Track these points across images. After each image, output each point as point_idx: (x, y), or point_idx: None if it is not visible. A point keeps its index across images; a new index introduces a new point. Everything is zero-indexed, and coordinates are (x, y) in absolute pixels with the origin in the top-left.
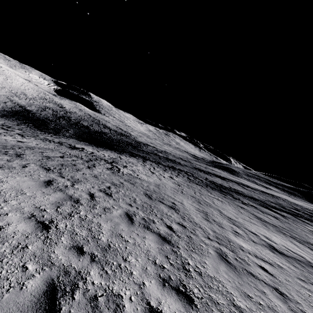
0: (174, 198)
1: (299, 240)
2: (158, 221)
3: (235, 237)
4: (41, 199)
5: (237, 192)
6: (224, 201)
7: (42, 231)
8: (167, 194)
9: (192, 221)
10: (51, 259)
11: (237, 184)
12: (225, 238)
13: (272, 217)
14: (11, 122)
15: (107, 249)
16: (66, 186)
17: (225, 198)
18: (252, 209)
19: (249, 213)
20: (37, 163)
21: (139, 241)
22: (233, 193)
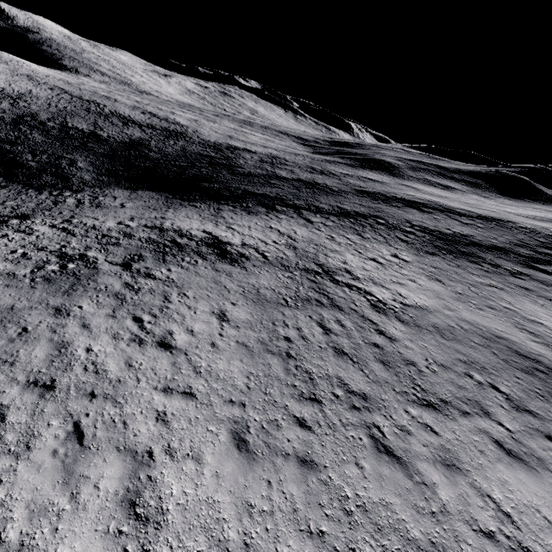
0: (512, 340)
1: None
2: None
3: None
4: None
5: (473, 243)
6: (501, 285)
7: None
8: (493, 332)
9: None
10: None
11: (444, 213)
12: None
13: None
14: None
15: None
16: (516, 440)
17: (490, 274)
18: (533, 285)
19: (546, 300)
20: (397, 397)
21: None
22: (475, 250)
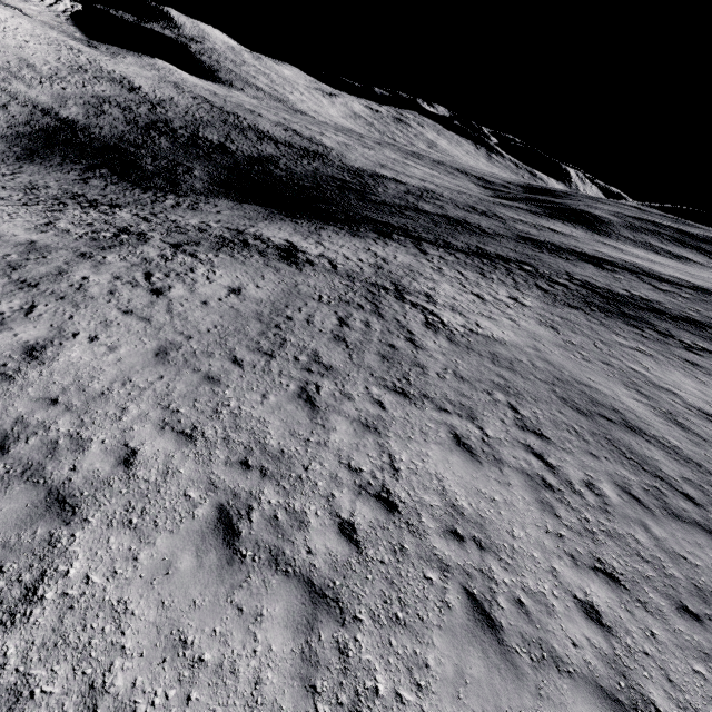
0: (599, 390)
1: None
2: (663, 487)
3: None
4: (522, 506)
5: (654, 309)
6: (653, 352)
7: (621, 590)
8: (578, 378)
9: (687, 458)
10: (694, 646)
11: (636, 275)
12: None
13: None
14: (65, 174)
15: (704, 597)
16: (485, 442)
17: (647, 341)
18: (711, 364)
19: None
20: (369, 379)
21: (705, 559)
22: (649, 316)
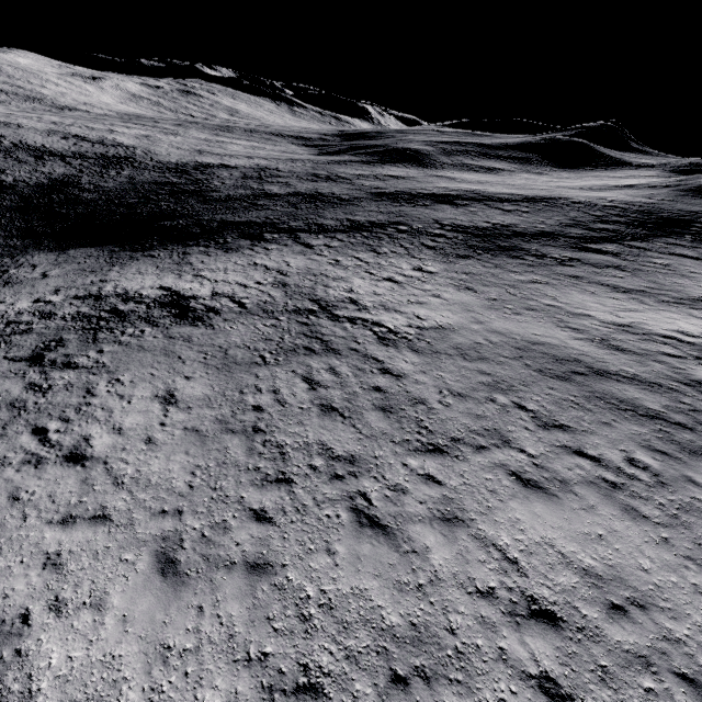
0: (550, 344)
1: (687, 303)
2: (664, 426)
3: (694, 371)
4: (620, 525)
5: (516, 233)
6: (546, 279)
7: None
8: (529, 339)
9: (648, 383)
10: None
11: (482, 203)
12: (701, 385)
13: (616, 270)
14: None
15: None
16: (538, 466)
17: (534, 268)
18: (584, 271)
19: (597, 285)
20: (395, 449)
21: None
22: (518, 242)
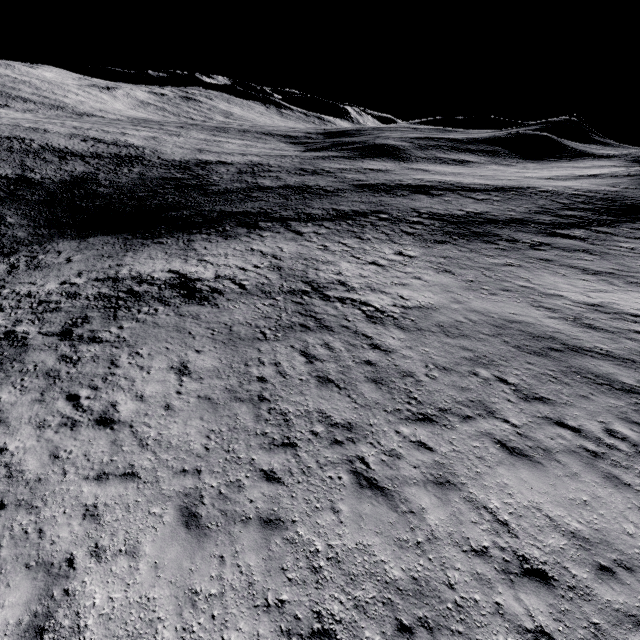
0: (526, 322)
1: None
2: (639, 400)
3: None
4: (603, 492)
5: (489, 220)
6: (519, 262)
7: None
8: (506, 317)
9: (622, 359)
10: None
11: (456, 193)
12: None
13: (584, 254)
14: None
15: None
16: (521, 435)
17: (507, 252)
18: (554, 254)
19: (567, 268)
20: (388, 418)
21: None
22: (491, 228)
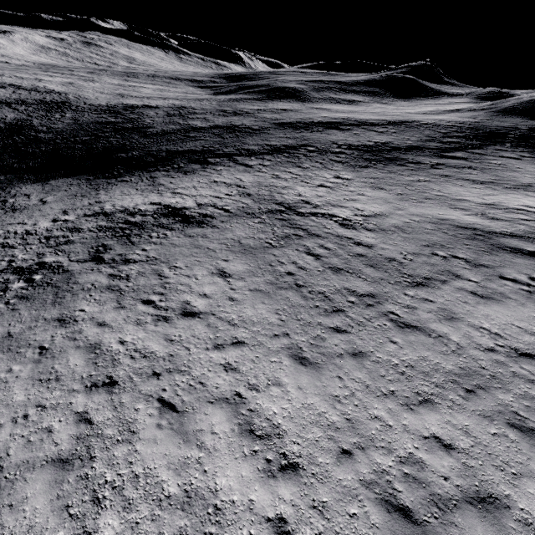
0: (452, 219)
1: (521, 188)
2: None
3: None
4: None
5: (394, 148)
6: (427, 178)
7: None
8: (437, 217)
9: (521, 237)
10: None
11: (360, 127)
12: None
13: (470, 170)
14: None
15: None
16: (482, 287)
17: (416, 172)
18: (450, 171)
19: (462, 180)
20: (395, 287)
21: None
22: (397, 154)
